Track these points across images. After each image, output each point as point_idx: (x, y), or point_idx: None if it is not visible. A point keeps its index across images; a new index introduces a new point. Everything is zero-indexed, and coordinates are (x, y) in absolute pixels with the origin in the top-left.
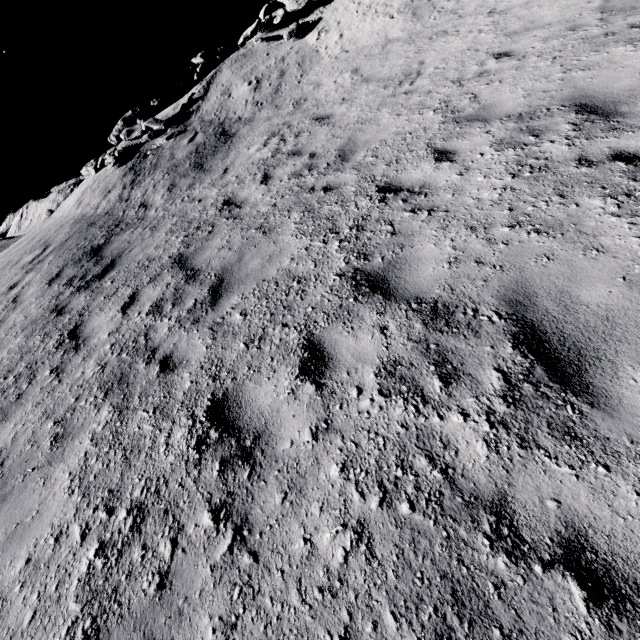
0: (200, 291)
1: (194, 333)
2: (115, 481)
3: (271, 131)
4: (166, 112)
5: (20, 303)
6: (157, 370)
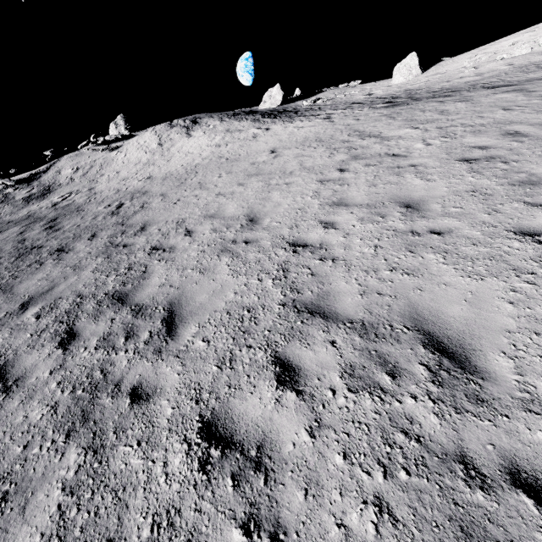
0: None
1: None
2: None
3: (70, 191)
4: (22, 176)
5: None
6: None
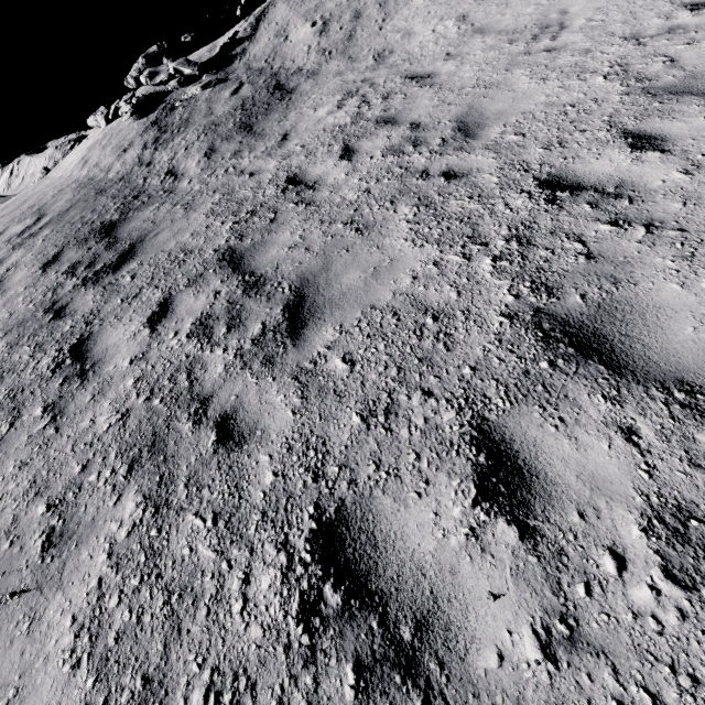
0: (269, 311)
1: (268, 382)
2: (154, 659)
3: (346, 89)
4: (199, 54)
5: (3, 292)
6: (213, 439)
